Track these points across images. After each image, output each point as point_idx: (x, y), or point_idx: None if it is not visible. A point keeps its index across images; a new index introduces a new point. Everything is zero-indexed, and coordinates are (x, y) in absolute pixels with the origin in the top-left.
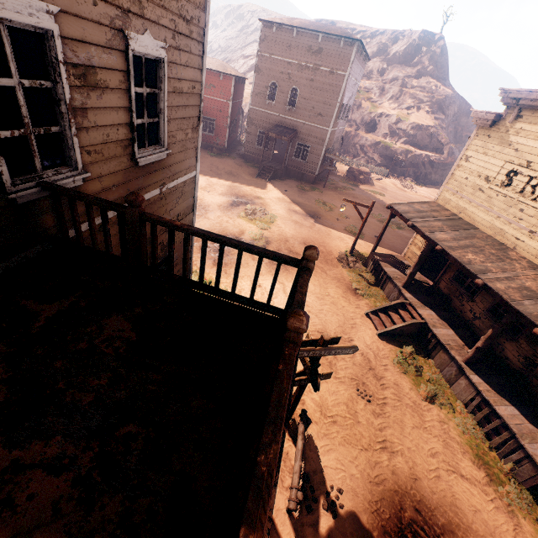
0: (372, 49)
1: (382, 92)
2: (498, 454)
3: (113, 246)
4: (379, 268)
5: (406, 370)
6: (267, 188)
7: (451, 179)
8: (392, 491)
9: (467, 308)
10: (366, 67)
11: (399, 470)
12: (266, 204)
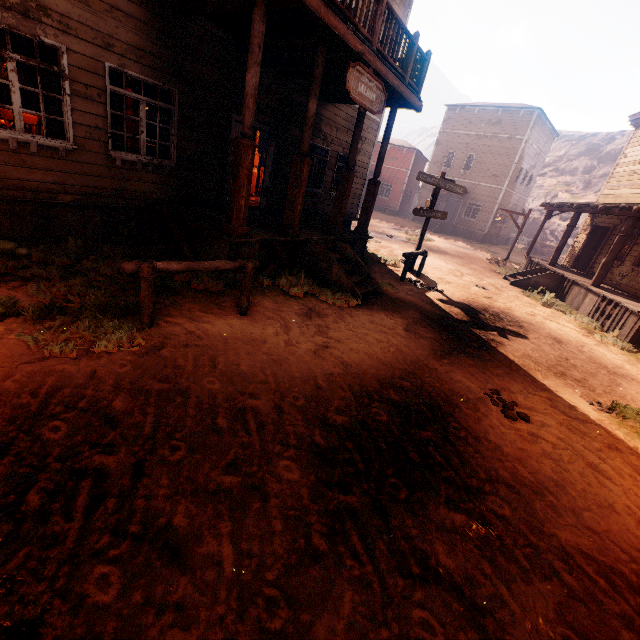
0: (579, 149)
1: (586, 186)
2: (608, 332)
3: (339, 116)
4: (530, 264)
5: (531, 295)
6: (431, 233)
7: (611, 178)
8: (486, 304)
9: (616, 274)
10: (569, 165)
11: (497, 304)
12: (427, 236)
